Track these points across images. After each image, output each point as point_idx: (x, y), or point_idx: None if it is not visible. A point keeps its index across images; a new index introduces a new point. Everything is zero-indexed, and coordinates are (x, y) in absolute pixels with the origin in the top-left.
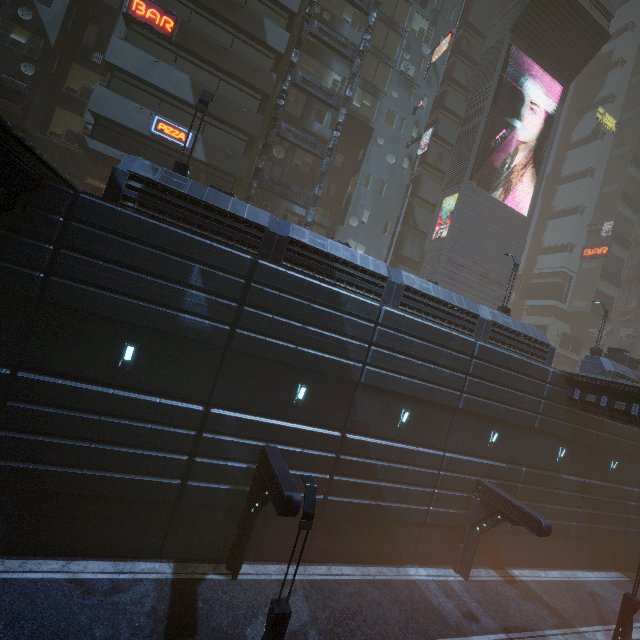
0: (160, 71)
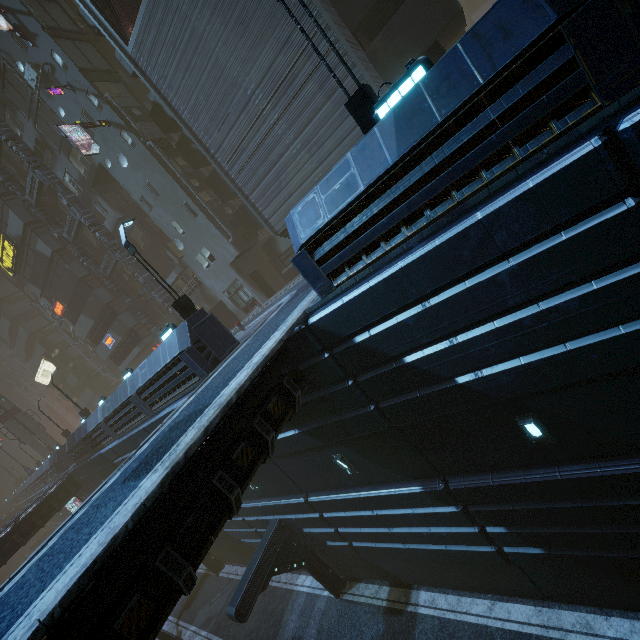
0: (83, 324)
